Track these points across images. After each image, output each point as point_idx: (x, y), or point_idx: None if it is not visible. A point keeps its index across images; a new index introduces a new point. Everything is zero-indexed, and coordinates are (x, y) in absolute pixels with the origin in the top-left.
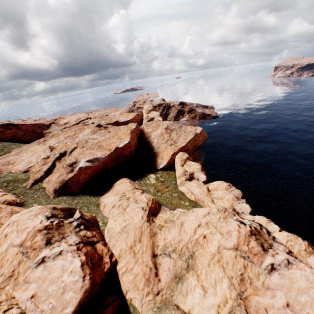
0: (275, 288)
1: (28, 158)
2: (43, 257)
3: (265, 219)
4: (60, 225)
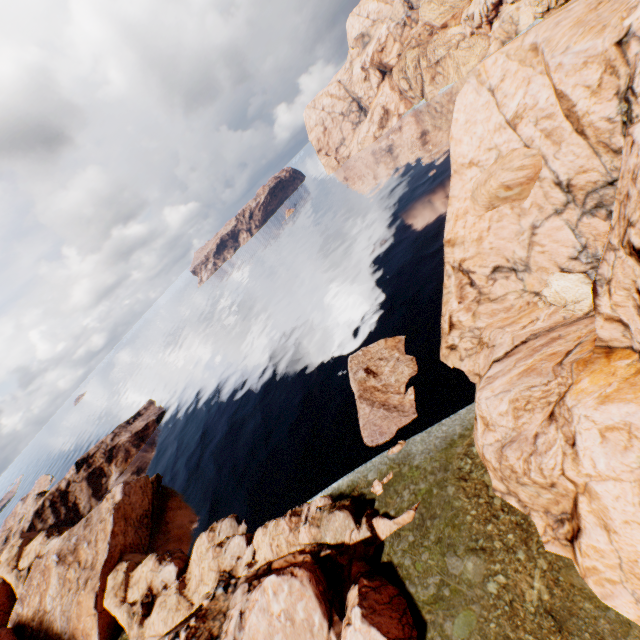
0: None
1: None
2: None
3: (261, 530)
4: None
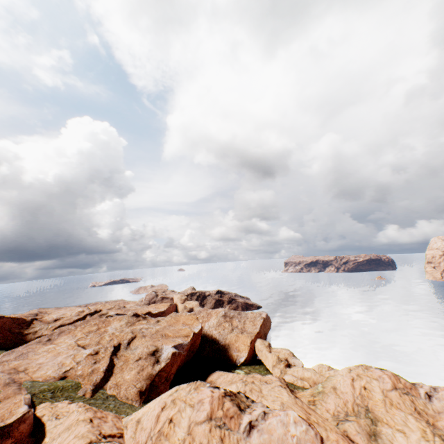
0: (443, 410)
1: (51, 359)
2: (249, 423)
3: None
4: (234, 393)
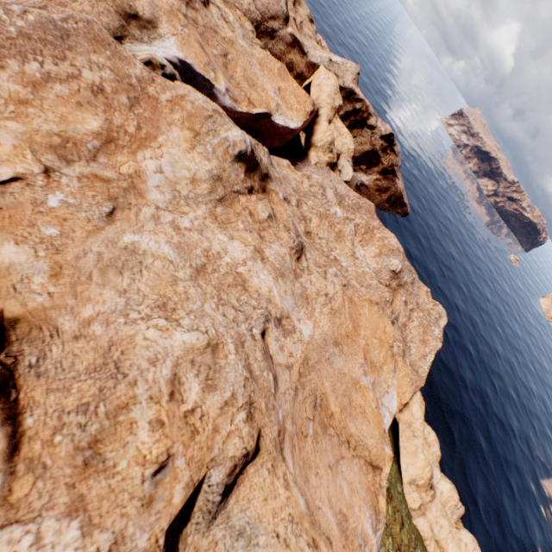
0: None
1: None
2: None
3: None
4: None
